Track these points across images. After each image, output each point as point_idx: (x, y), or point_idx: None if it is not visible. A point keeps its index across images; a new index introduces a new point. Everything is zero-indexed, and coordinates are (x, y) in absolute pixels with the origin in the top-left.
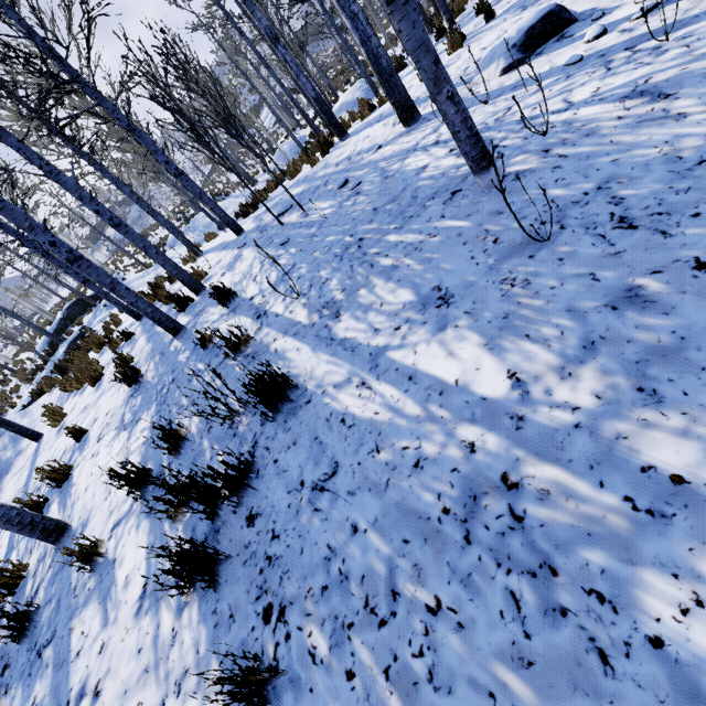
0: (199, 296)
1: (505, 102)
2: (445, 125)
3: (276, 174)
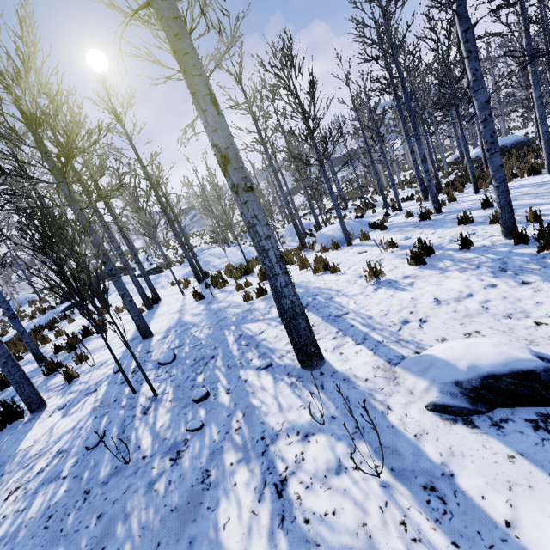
0: (31, 414)
1: (400, 531)
2: (320, 437)
3: (246, 266)
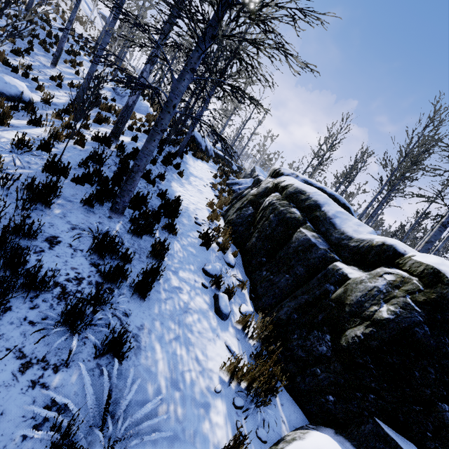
0: None
1: None
2: None
3: None
